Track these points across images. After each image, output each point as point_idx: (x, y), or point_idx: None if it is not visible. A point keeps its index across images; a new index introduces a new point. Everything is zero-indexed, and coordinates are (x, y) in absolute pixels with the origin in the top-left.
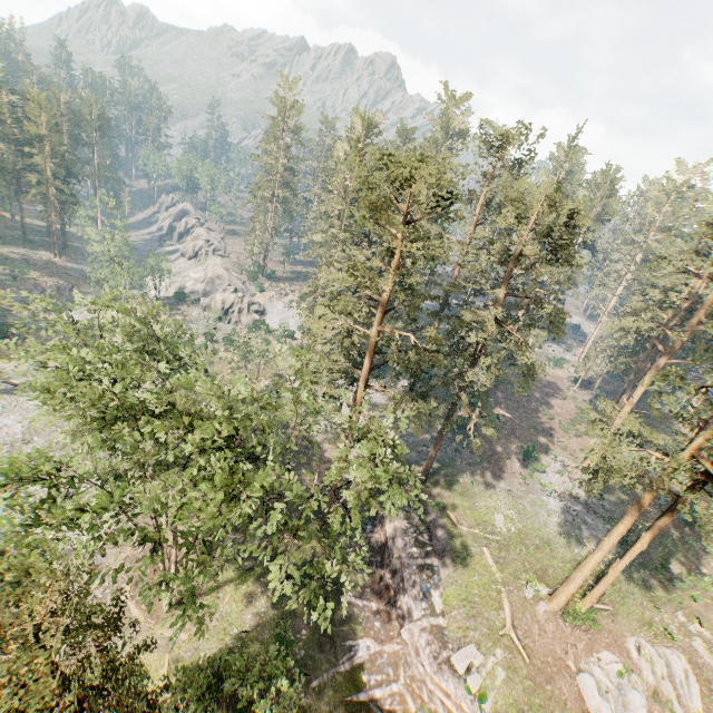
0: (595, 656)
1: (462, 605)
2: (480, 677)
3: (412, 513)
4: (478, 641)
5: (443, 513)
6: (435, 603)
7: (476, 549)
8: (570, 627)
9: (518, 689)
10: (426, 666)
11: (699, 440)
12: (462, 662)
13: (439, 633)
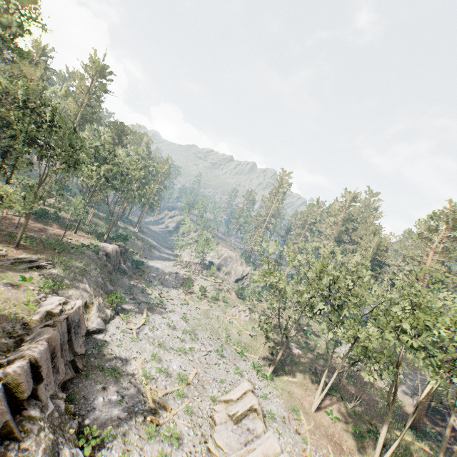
0: None
1: None
2: None
3: None
4: None
5: None
6: None
7: None
8: None
9: None
10: None
11: None
12: None
13: None
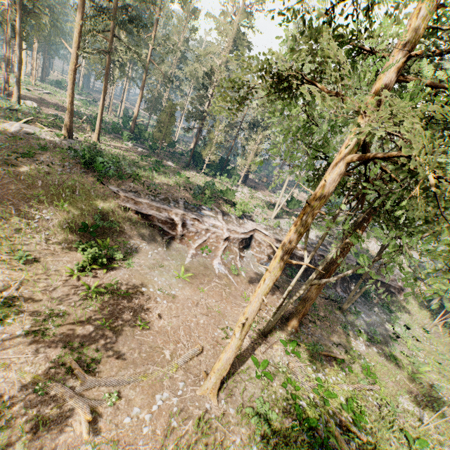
0: None
1: None
2: None
3: None
4: None
5: None
6: None
7: None
8: None
9: None
10: None
11: None
12: None
13: None
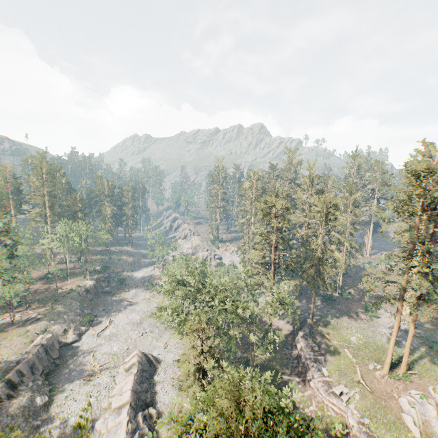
0: (408, 392)
1: (337, 372)
2: (347, 396)
3: (308, 338)
4: (345, 384)
5: (323, 336)
6: (324, 372)
7: (341, 350)
8: (394, 381)
9: (367, 402)
10: (322, 394)
11: (405, 276)
12: (338, 390)
13: (327, 383)
